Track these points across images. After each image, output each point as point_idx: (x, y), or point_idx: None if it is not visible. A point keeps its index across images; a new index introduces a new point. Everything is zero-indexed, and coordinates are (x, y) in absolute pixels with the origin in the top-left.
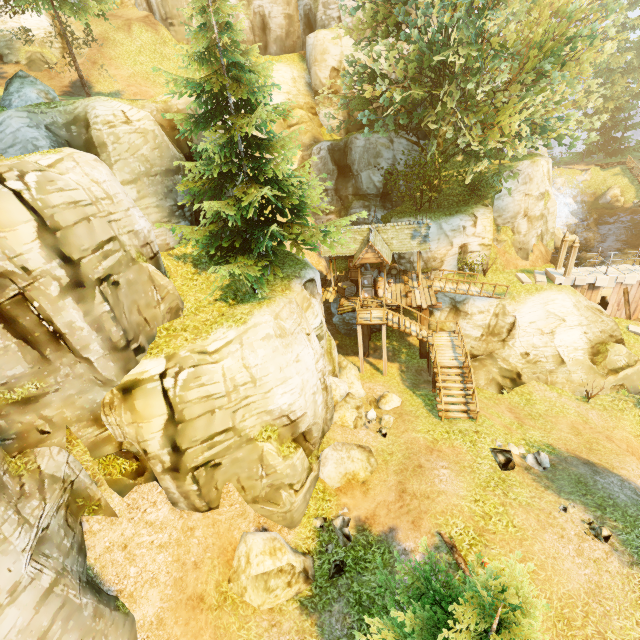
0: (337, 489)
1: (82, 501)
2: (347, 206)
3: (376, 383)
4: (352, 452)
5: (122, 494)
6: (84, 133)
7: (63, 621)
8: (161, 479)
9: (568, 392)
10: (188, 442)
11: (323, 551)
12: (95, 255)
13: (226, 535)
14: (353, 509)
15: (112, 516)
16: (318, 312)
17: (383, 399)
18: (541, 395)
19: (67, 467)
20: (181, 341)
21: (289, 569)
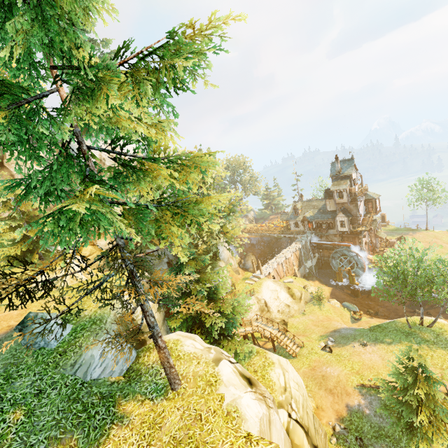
0: None
1: None
2: None
3: None
4: None
5: None
6: (129, 327)
7: None
8: None
9: (298, 315)
10: (314, 439)
11: (348, 446)
12: None
13: None
14: (330, 419)
15: None
16: None
17: None
18: (296, 322)
19: None
20: None
21: None
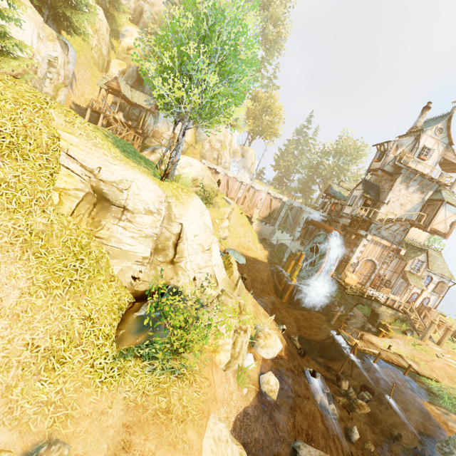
0: None
1: None
2: None
3: None
4: None
5: None
6: None
7: None
8: None
9: None
10: None
11: None
12: None
13: None
14: None
15: None
16: (58, 52)
17: None
18: None
19: None
20: None
21: None
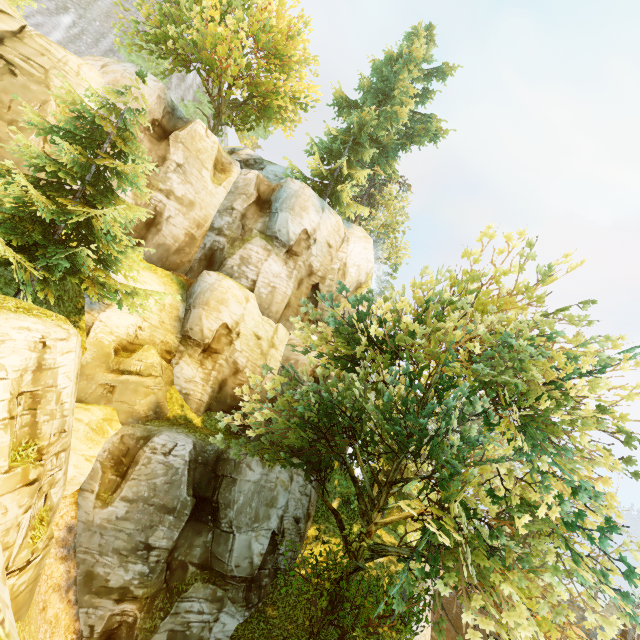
0: None
1: None
2: (176, 586)
3: None
4: None
5: None
6: None
7: None
8: None
9: None
10: None
11: None
12: None
13: None
14: None
15: None
16: None
17: None
18: None
19: None
20: None
21: None
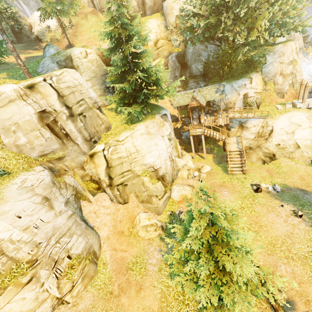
0: (178, 201)
1: (80, 195)
2: (186, 83)
3: (201, 163)
4: (185, 187)
5: (93, 195)
6: (71, 62)
7: (75, 226)
8: (106, 190)
9: (301, 162)
10: (114, 175)
11: (171, 223)
12: (77, 105)
13: (131, 213)
14: (184, 208)
15: (90, 202)
16: (168, 128)
17: (202, 168)
18: (285, 164)
19: (74, 183)
20: (110, 138)
21: (155, 224)
